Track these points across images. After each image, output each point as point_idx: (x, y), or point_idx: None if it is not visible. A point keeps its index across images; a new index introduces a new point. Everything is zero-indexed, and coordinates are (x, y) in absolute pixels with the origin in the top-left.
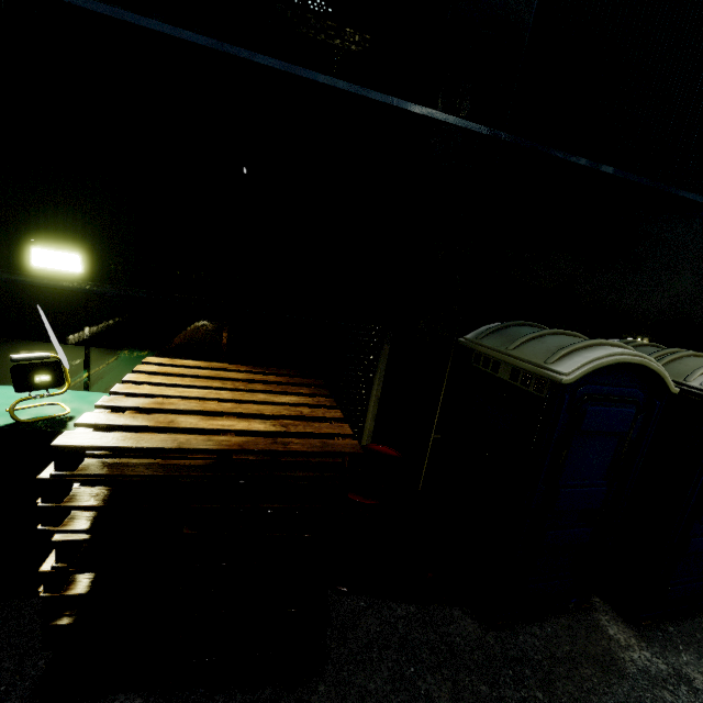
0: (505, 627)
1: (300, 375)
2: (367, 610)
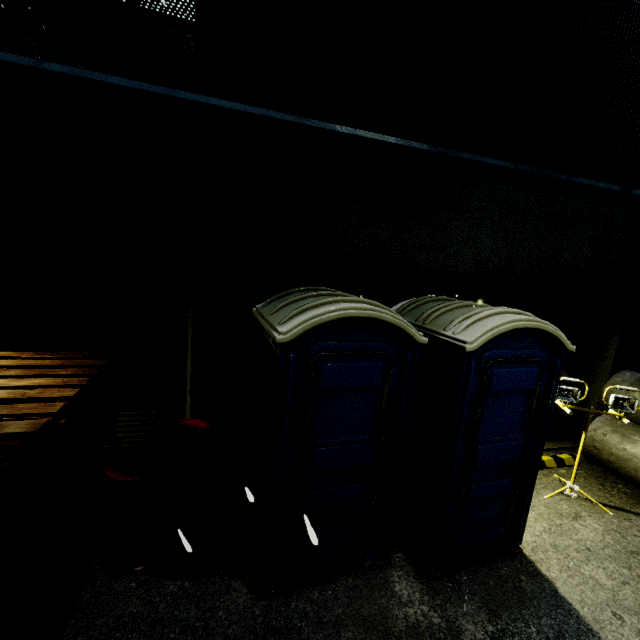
0: (282, 595)
1: (90, 356)
2: (135, 590)
